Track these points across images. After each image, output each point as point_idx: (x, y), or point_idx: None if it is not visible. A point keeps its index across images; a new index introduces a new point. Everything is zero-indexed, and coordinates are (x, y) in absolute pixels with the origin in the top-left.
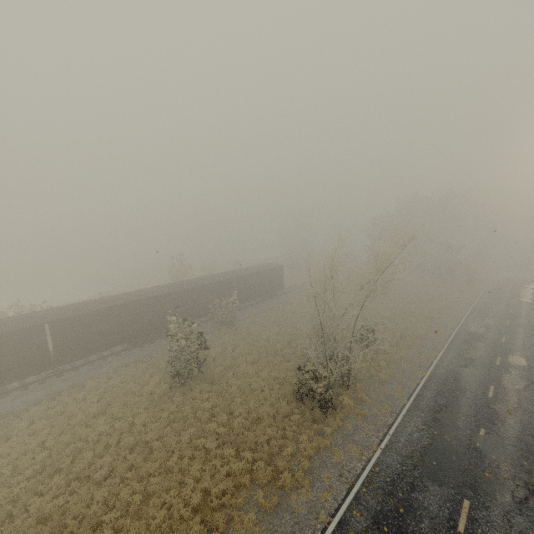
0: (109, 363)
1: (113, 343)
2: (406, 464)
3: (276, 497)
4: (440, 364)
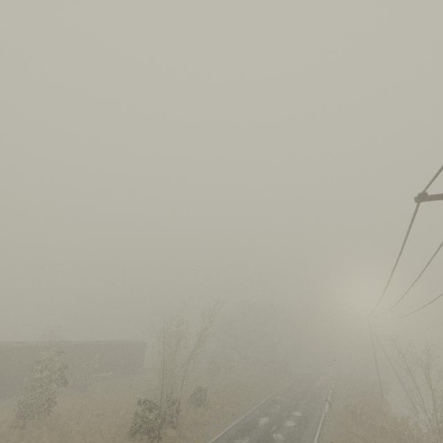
0: None
1: None
2: None
3: None
4: (248, 415)
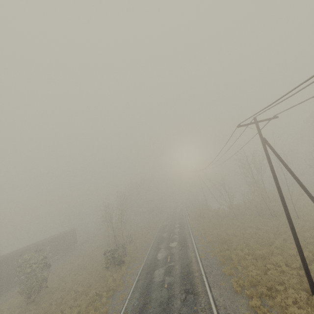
0: None
1: None
2: (152, 260)
3: (111, 291)
4: (156, 236)
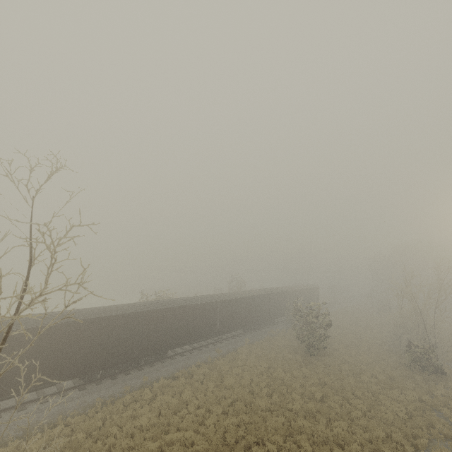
0: (238, 340)
1: (242, 325)
2: None
3: None
4: None
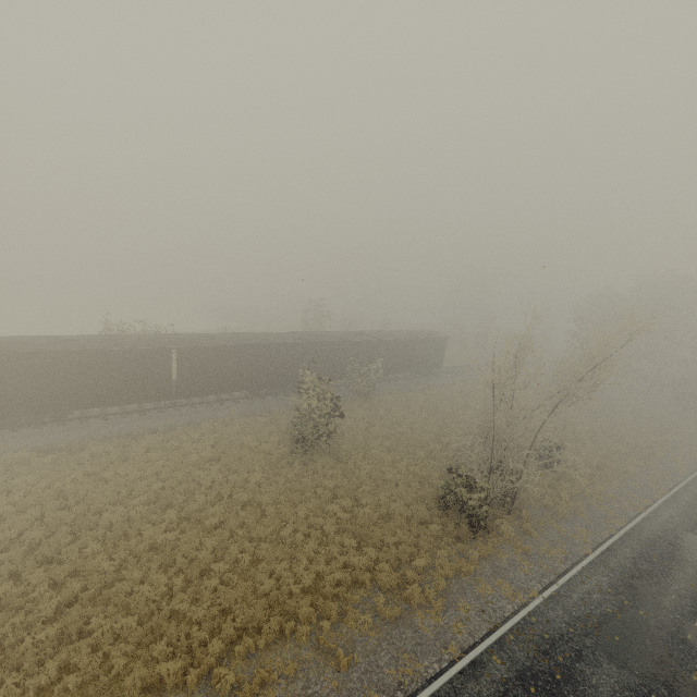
0: (227, 408)
1: (234, 387)
2: (575, 626)
3: (399, 608)
4: (652, 517)
